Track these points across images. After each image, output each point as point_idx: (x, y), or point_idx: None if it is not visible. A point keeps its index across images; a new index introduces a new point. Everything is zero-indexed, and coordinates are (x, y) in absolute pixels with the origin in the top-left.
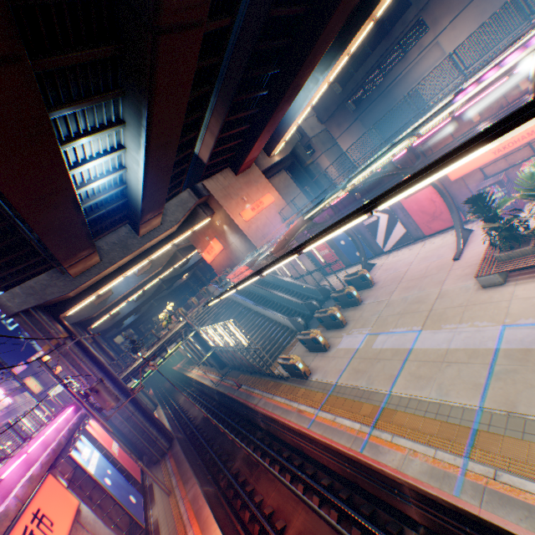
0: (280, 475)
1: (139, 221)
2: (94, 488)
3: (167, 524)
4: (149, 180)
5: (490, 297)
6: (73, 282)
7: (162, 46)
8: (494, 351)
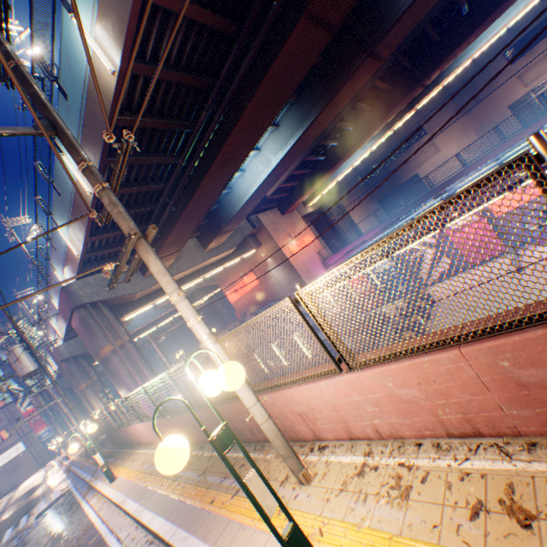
0: None
1: (218, 231)
2: None
3: None
4: (264, 183)
5: None
6: (144, 281)
7: (363, 65)
8: None
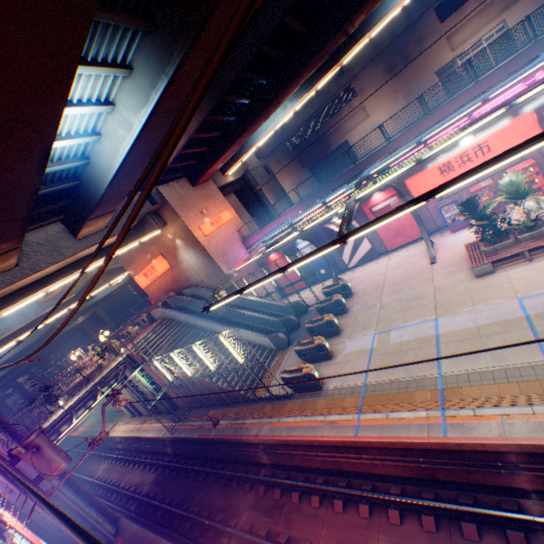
0: (323, 506)
1: (87, 215)
2: None
3: None
4: (132, 154)
5: (488, 282)
6: None
7: None
8: (525, 317)
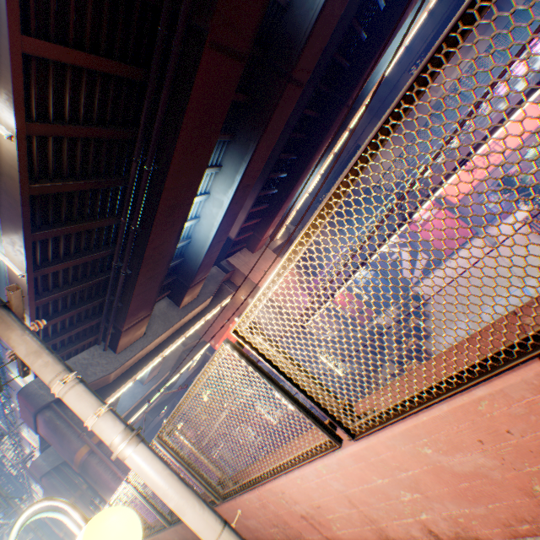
0: None
1: (188, 284)
2: None
3: None
4: (222, 224)
5: None
6: (116, 358)
7: (286, 91)
8: None
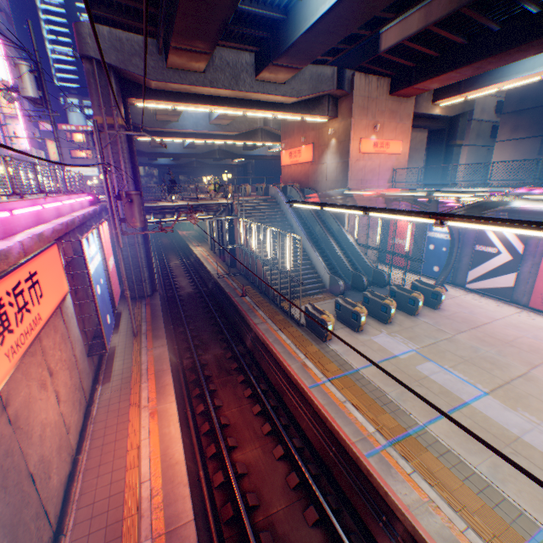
0: (248, 399)
1: (273, 59)
2: (82, 285)
3: (124, 359)
4: (341, 6)
5: None
6: (163, 71)
7: None
8: None
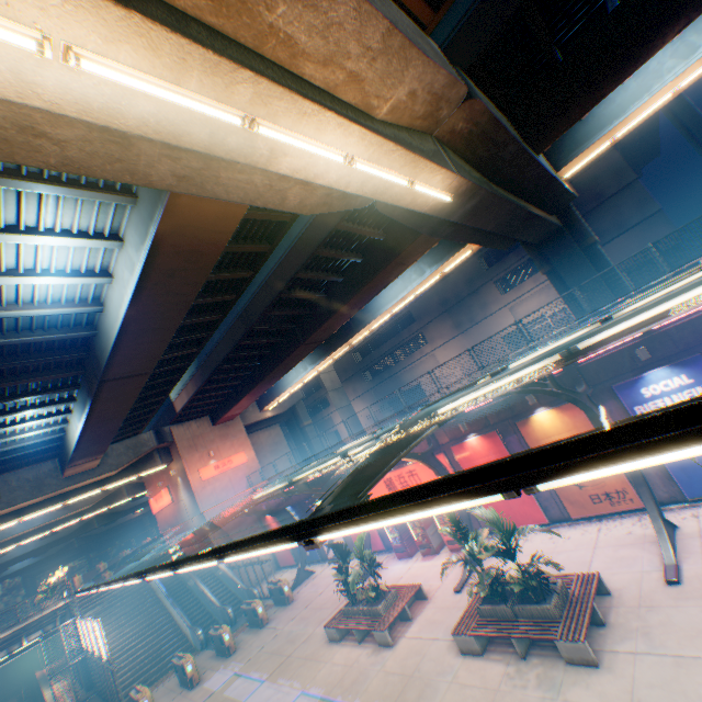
0: None
1: (67, 464)
2: None
3: None
4: (86, 438)
5: (324, 652)
6: None
7: (109, 384)
8: None
